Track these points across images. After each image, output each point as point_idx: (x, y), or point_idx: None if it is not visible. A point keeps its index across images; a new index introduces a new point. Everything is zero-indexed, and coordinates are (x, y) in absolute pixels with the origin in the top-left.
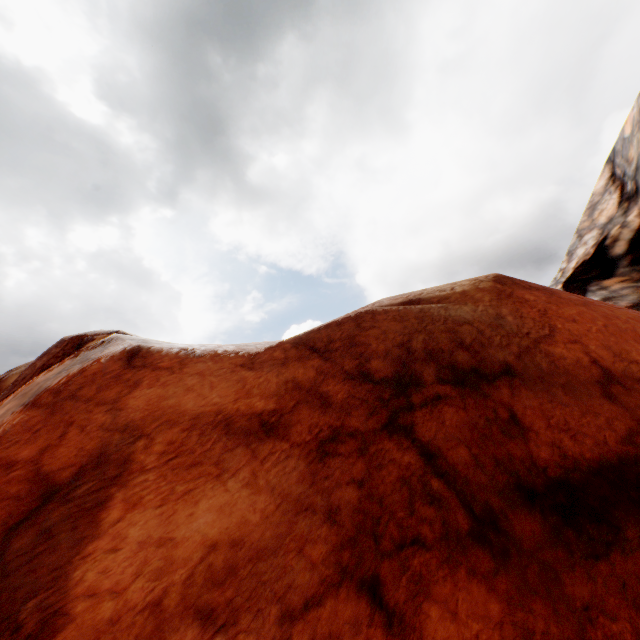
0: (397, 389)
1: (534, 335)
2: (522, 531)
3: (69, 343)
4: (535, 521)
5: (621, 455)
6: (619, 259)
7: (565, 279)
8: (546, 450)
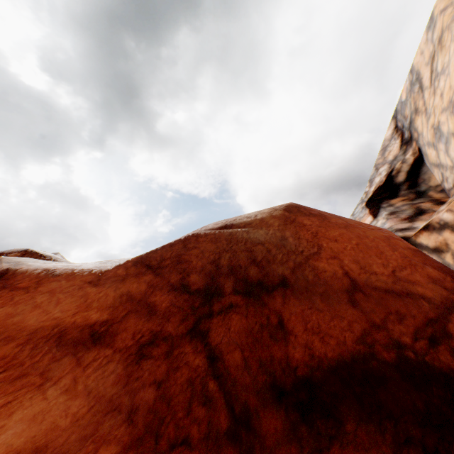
0: (205, 298)
1: (306, 253)
2: (268, 428)
3: None
4: (279, 418)
5: (354, 353)
6: (401, 185)
7: (367, 199)
8: (300, 351)
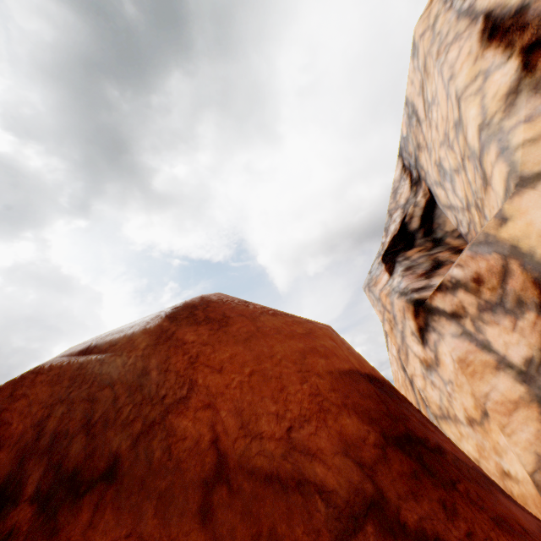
0: None
1: (170, 399)
2: None
3: None
4: None
5: None
6: (416, 232)
7: (383, 252)
8: None
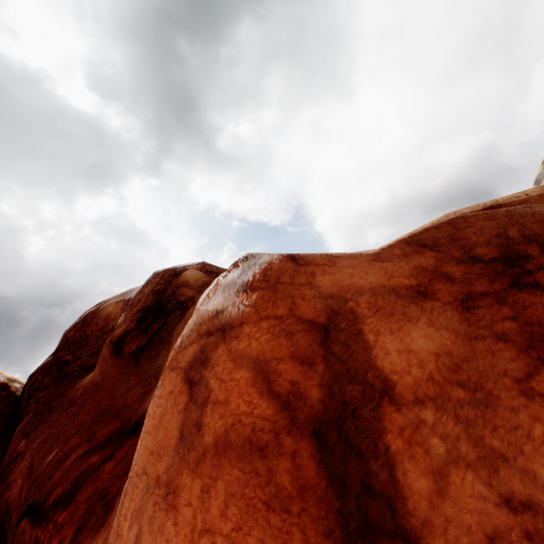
0: (508, 264)
1: None
2: None
3: (164, 274)
4: None
5: None
6: None
7: None
8: None
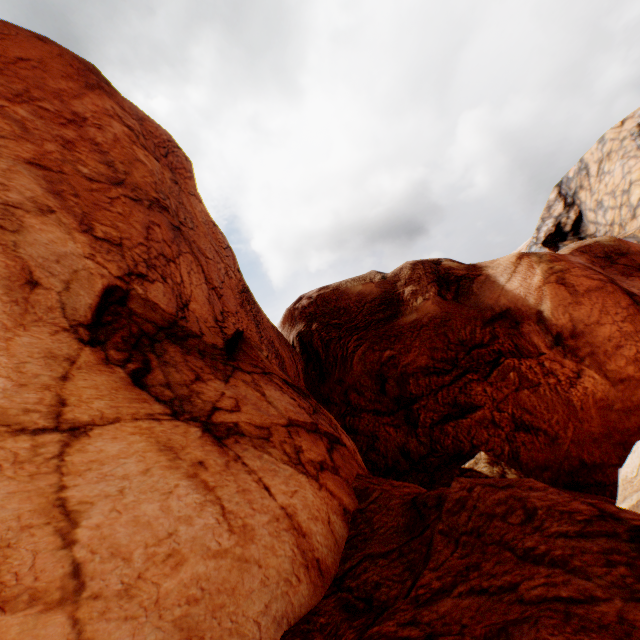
0: (607, 258)
1: (627, 247)
2: None
3: (423, 264)
4: None
5: None
6: (568, 233)
7: (542, 242)
8: (639, 262)
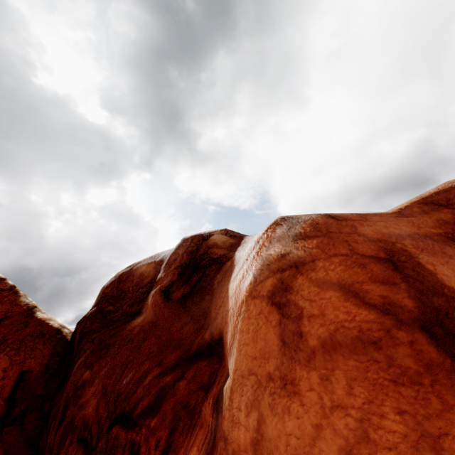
0: None
1: None
2: None
3: (193, 239)
4: None
5: None
6: None
7: None
8: None
